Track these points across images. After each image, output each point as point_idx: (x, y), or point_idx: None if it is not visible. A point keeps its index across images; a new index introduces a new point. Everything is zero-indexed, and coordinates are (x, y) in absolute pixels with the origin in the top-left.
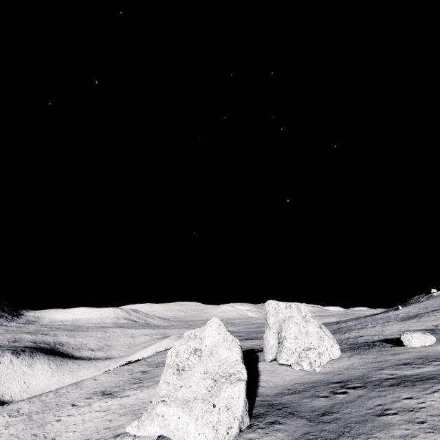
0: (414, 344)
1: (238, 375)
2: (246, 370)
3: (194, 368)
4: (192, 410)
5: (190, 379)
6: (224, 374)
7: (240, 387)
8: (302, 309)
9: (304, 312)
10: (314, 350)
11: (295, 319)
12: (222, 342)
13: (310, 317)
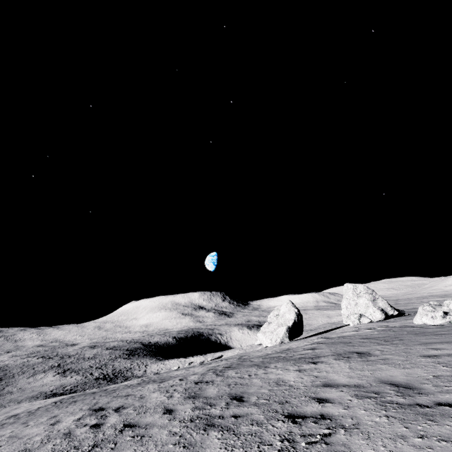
0: (451, 308)
1: (287, 324)
2: (293, 323)
3: (274, 322)
4: (265, 334)
5: (271, 326)
6: (283, 324)
7: (283, 328)
8: (358, 288)
9: (359, 290)
10: (354, 315)
11: (347, 296)
12: (287, 311)
13: (363, 293)
